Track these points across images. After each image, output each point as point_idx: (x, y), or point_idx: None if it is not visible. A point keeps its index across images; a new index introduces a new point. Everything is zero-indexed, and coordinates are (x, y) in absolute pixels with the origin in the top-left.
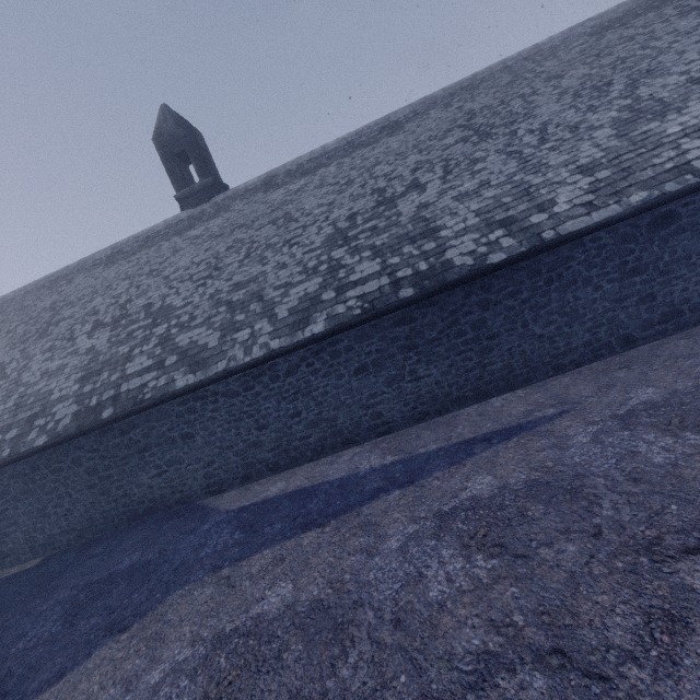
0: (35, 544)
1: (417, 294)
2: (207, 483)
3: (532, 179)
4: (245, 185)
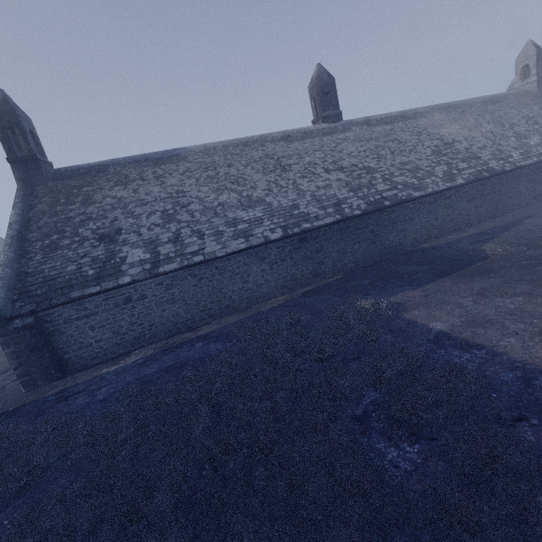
0: (335, 268)
1: (490, 175)
2: (413, 242)
3: (500, 148)
4: (356, 120)
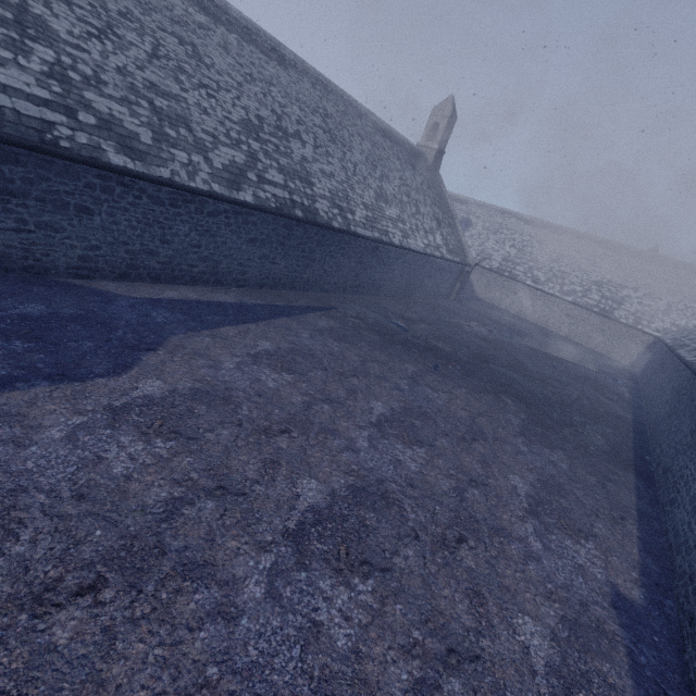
0: None
1: (304, 218)
2: (78, 265)
3: (350, 192)
4: None
